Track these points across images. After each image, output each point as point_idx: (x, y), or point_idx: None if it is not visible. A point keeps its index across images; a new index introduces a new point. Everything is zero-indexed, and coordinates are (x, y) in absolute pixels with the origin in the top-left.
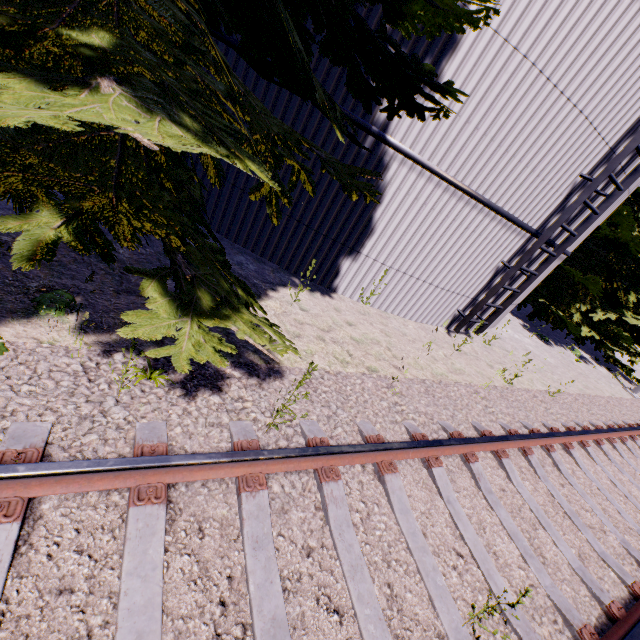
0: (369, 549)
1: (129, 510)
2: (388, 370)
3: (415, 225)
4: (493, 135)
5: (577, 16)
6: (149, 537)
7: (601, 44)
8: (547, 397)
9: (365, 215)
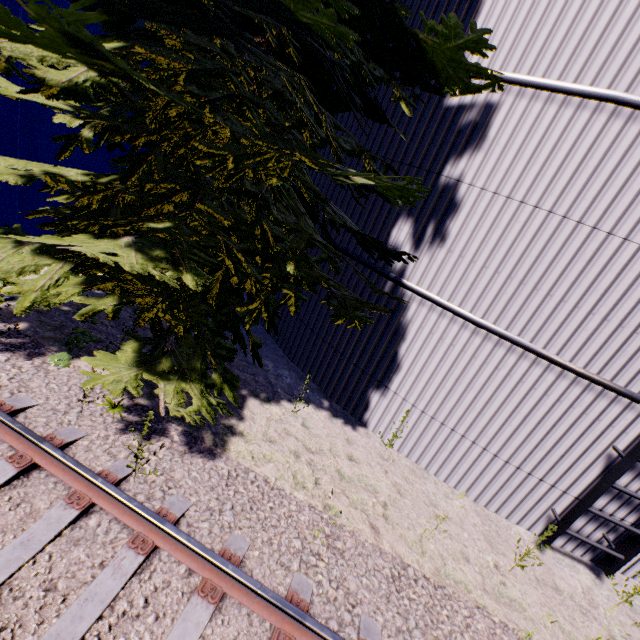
0: None
1: (2, 460)
2: (356, 523)
3: (444, 366)
4: (521, 278)
5: (593, 166)
6: None
7: None
8: None
9: (390, 349)
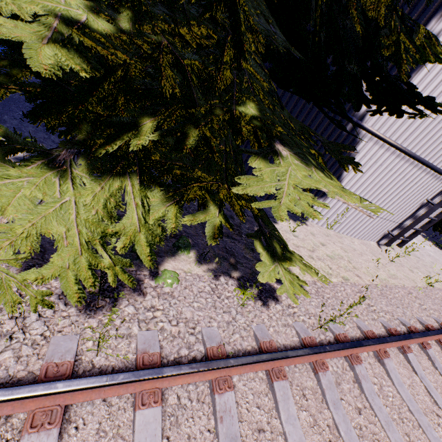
0: (389, 410)
1: (273, 383)
2: (354, 278)
3: (371, 178)
4: (440, 119)
5: None
6: (287, 400)
7: None
8: None
9: (337, 172)
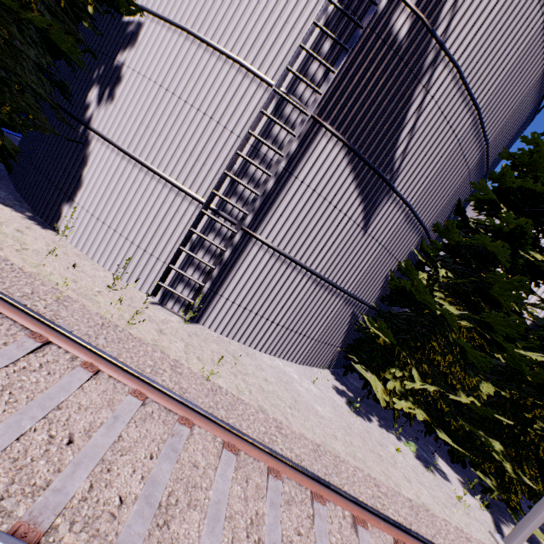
0: None
1: None
2: None
3: (107, 182)
4: (148, 124)
5: (179, 64)
6: None
7: (201, 77)
8: (203, 382)
9: (79, 173)
